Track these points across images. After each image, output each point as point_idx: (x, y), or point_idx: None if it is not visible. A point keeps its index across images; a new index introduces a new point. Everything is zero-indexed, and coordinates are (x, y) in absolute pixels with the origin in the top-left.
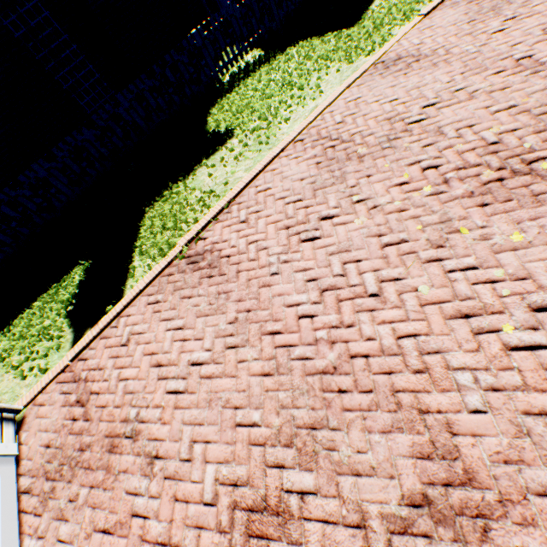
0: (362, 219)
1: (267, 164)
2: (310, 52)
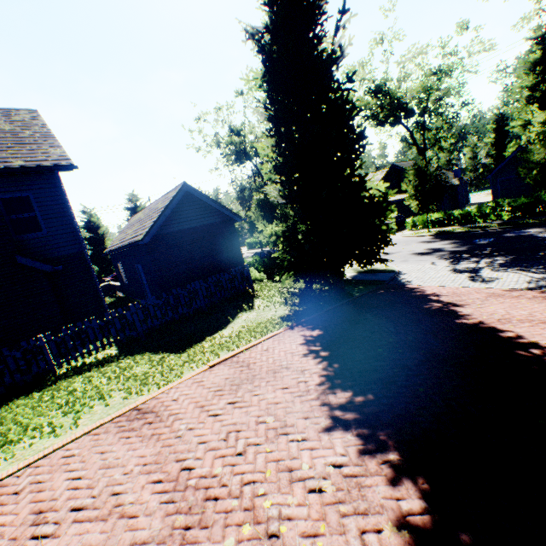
0: None
1: None
2: (127, 369)
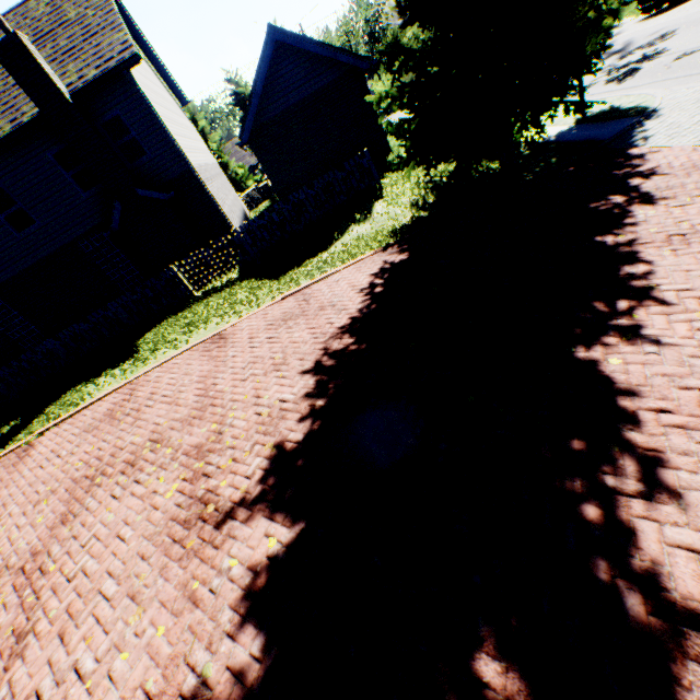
0: (58, 466)
1: (108, 394)
2: (231, 297)
